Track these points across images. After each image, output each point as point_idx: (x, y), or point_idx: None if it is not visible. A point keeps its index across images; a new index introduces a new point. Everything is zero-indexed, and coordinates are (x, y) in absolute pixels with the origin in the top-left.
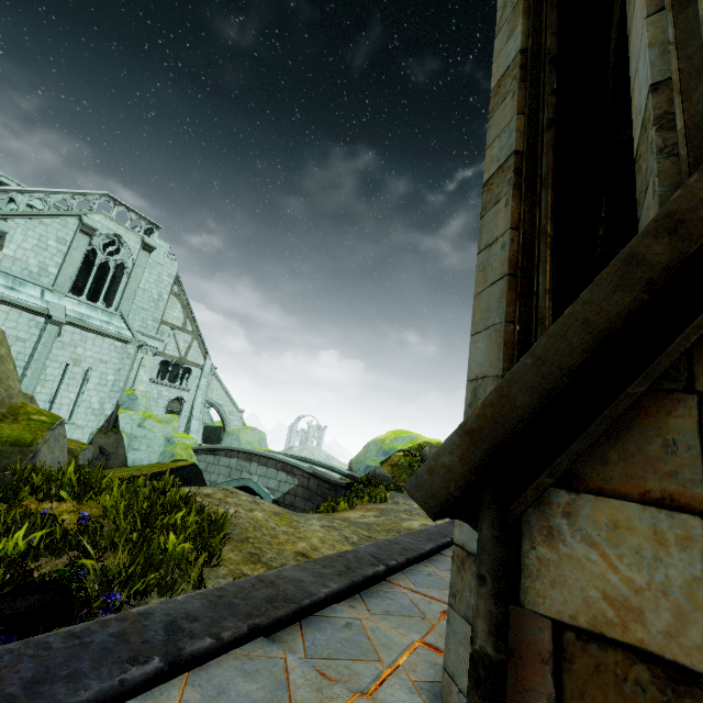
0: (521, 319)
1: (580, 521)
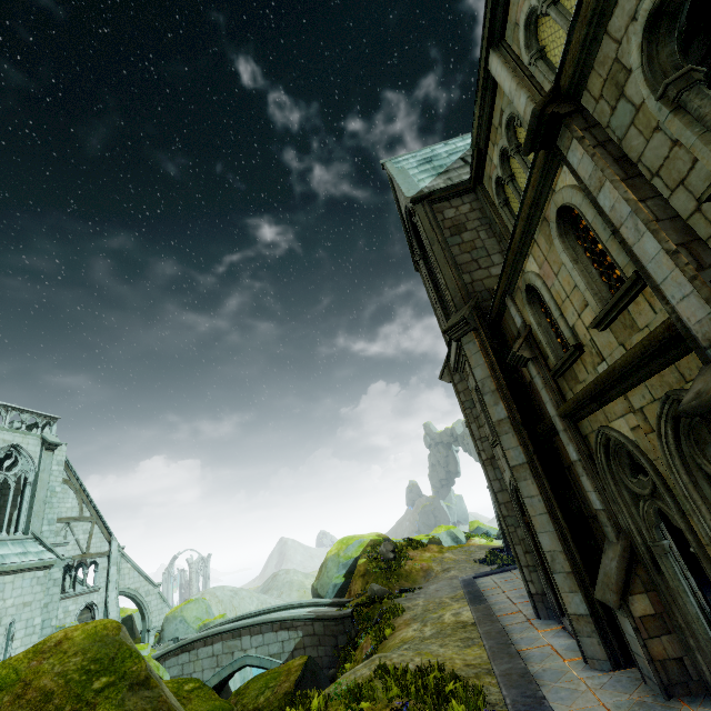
0: (558, 528)
1: (634, 600)
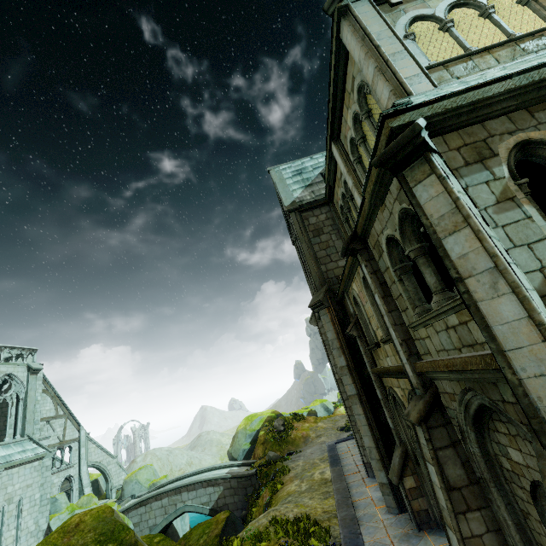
0: (373, 434)
1: (406, 479)
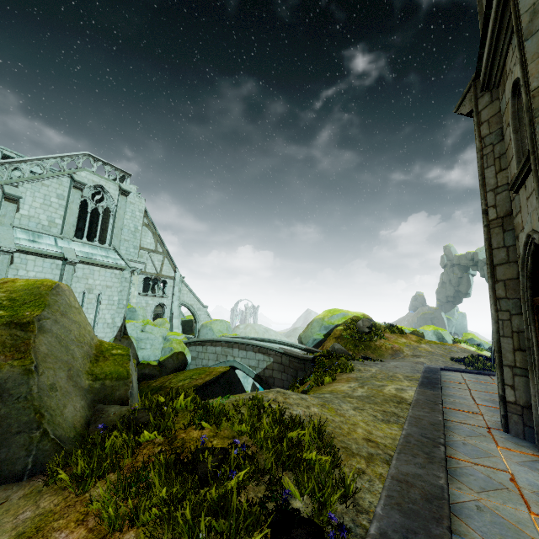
0: None
1: None
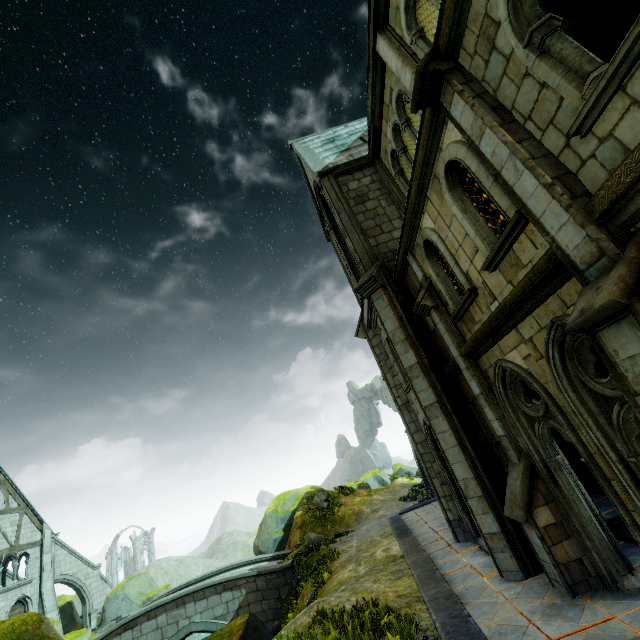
0: (468, 457)
1: (538, 512)
